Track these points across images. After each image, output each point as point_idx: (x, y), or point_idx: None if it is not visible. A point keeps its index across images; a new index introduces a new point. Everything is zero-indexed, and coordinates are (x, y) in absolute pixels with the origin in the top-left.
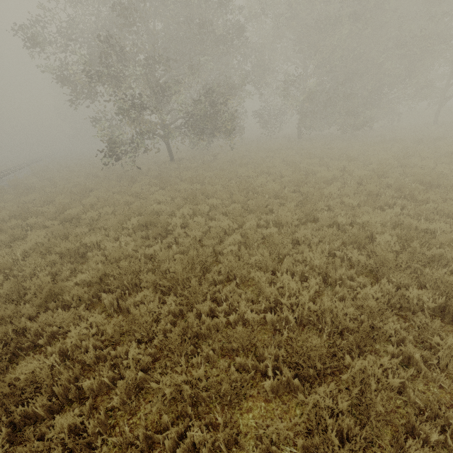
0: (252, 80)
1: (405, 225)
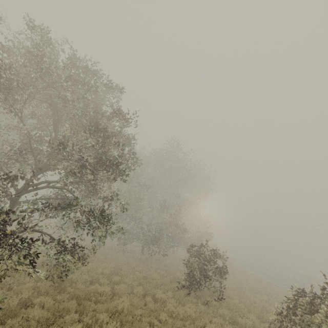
0: None
1: None
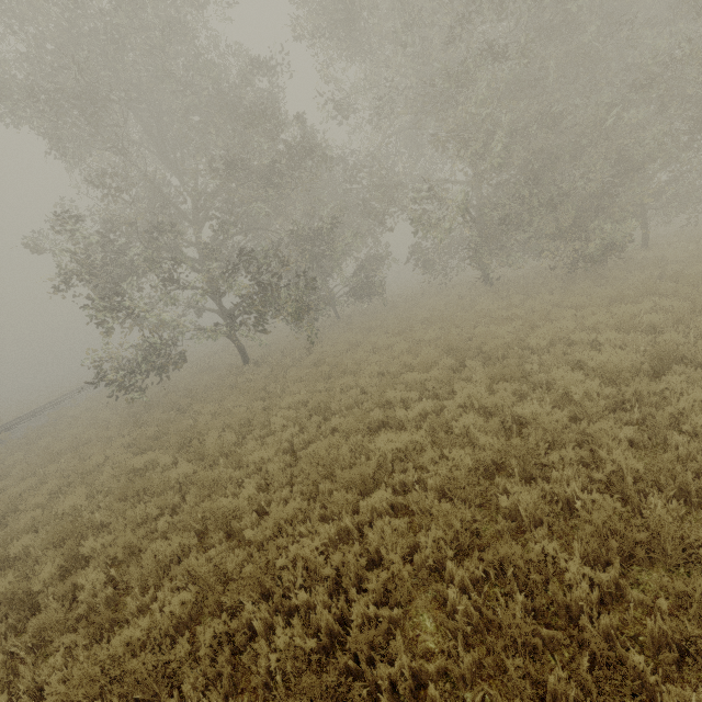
0: (374, 208)
1: None
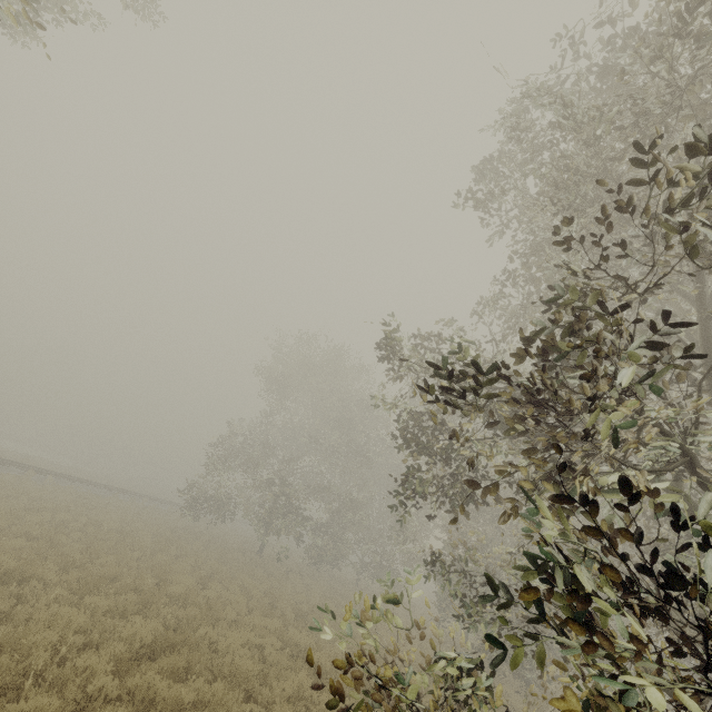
0: None
1: (3, 551)
